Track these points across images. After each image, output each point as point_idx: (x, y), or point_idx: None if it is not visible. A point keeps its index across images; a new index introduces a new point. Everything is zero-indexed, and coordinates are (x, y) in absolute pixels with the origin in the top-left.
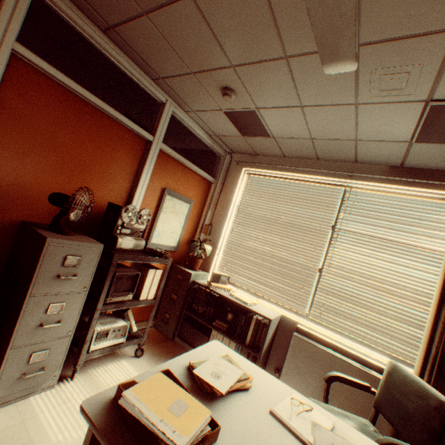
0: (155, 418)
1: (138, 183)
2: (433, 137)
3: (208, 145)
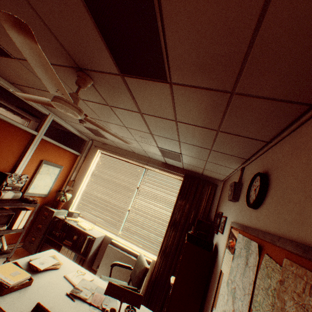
0: (3, 276)
1: (23, 158)
2: (167, 157)
3: (77, 135)
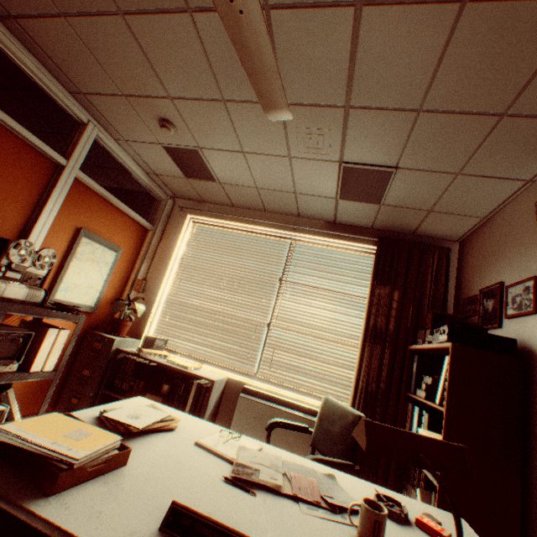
0: (45, 442)
1: (38, 215)
2: (351, 195)
3: (145, 184)
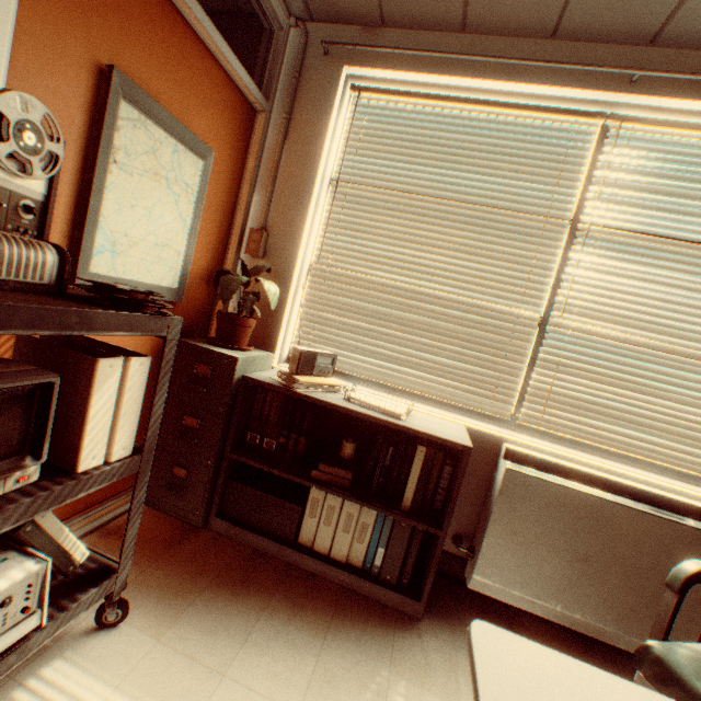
0: None
1: None
2: None
3: None
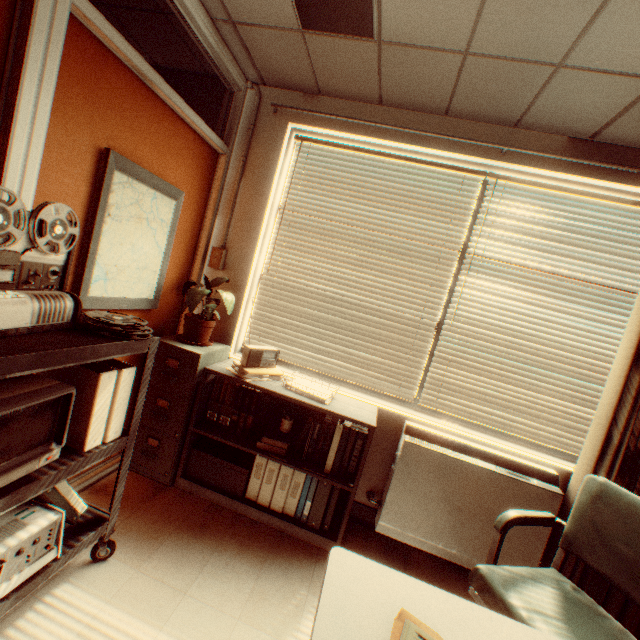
0: None
1: (8, 116)
2: None
3: (207, 50)
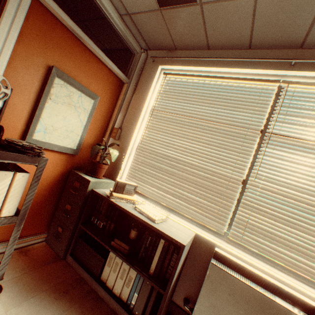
0: None
1: None
2: None
3: (119, 31)
